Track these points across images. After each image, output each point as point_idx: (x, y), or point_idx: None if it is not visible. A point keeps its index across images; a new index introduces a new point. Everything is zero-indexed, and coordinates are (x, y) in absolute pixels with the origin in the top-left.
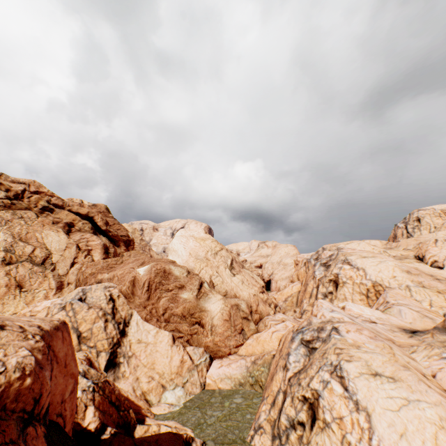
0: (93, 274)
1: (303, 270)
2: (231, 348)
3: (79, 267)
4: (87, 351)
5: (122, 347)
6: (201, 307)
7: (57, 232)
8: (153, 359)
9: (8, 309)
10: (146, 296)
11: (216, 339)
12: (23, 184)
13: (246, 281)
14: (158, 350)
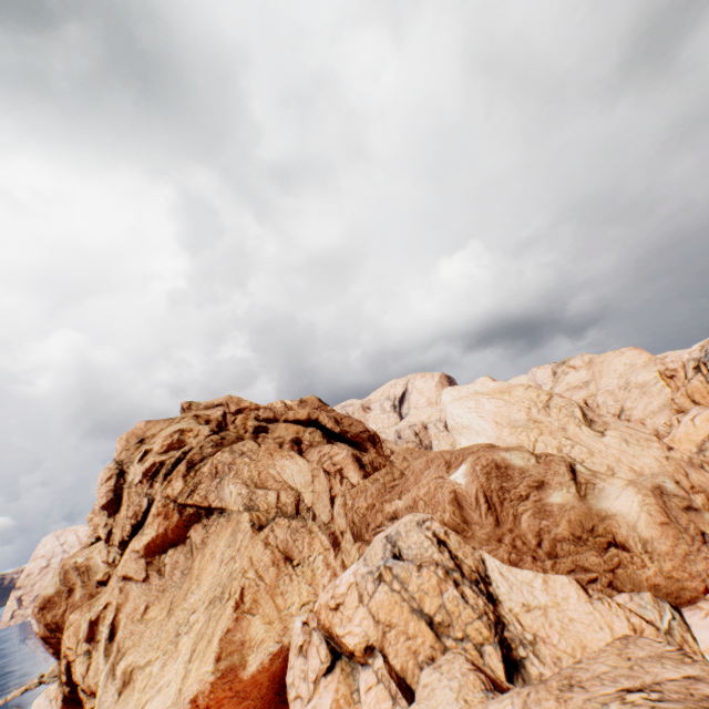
0: (372, 506)
1: (698, 381)
2: (704, 578)
3: (342, 503)
4: (457, 649)
5: (508, 626)
6: (596, 512)
7: (291, 458)
8: (576, 637)
9: (291, 600)
10: (491, 520)
11: (664, 566)
12: (219, 406)
13: (628, 437)
14: (573, 618)
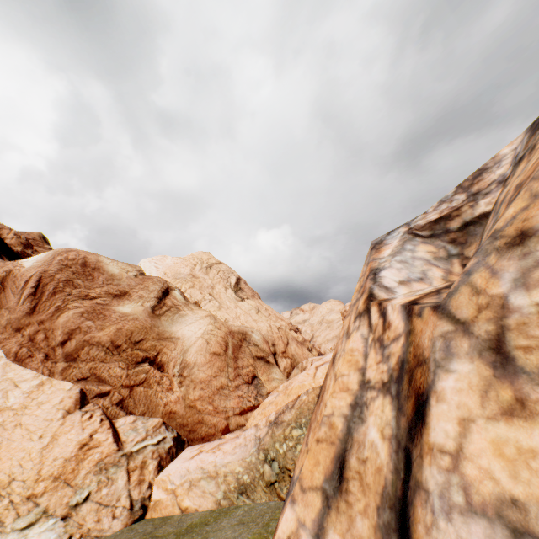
0: None
1: None
2: (230, 417)
3: None
4: None
5: None
6: (161, 332)
7: None
8: None
9: None
10: (27, 307)
11: (192, 394)
12: None
13: (264, 310)
14: (23, 424)
